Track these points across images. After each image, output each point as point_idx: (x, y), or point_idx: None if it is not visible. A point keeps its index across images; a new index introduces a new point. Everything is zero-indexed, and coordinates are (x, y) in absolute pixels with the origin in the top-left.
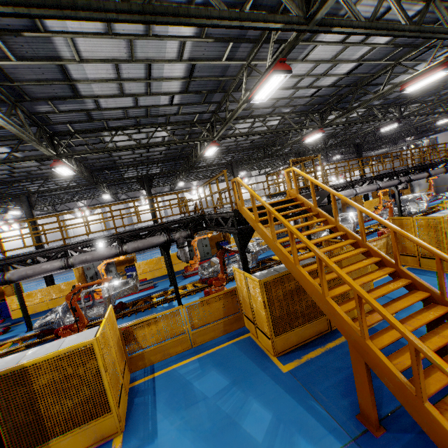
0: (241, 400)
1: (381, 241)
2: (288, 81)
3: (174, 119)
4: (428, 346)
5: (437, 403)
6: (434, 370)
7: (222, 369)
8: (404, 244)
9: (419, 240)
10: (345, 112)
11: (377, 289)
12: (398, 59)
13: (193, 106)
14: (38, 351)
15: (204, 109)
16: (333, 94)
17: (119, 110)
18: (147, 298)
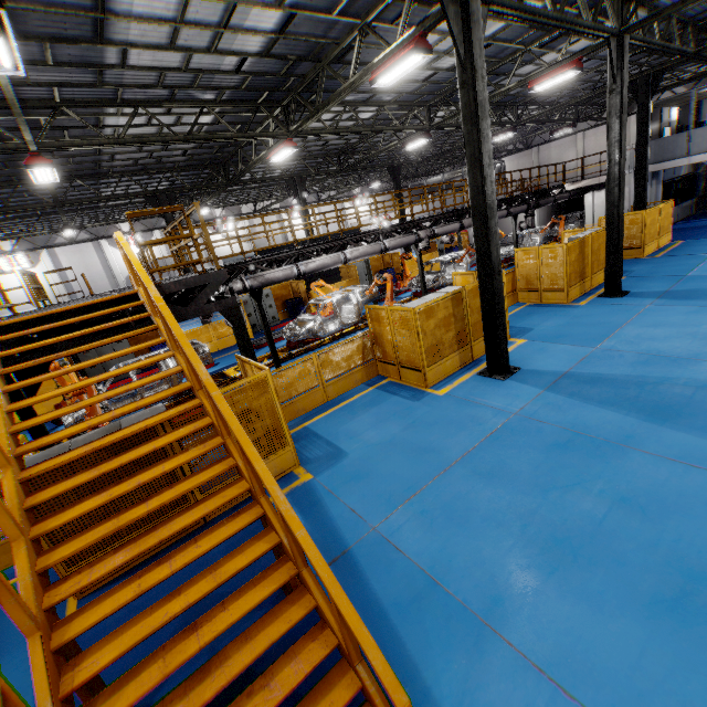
0: None
1: (353, 344)
2: (146, 30)
3: None
4: (177, 605)
5: None
6: (160, 656)
7: None
8: (384, 347)
9: (223, 400)
10: (314, 111)
11: (168, 490)
12: (365, 18)
13: None
14: None
15: None
16: (283, 72)
17: None
18: None
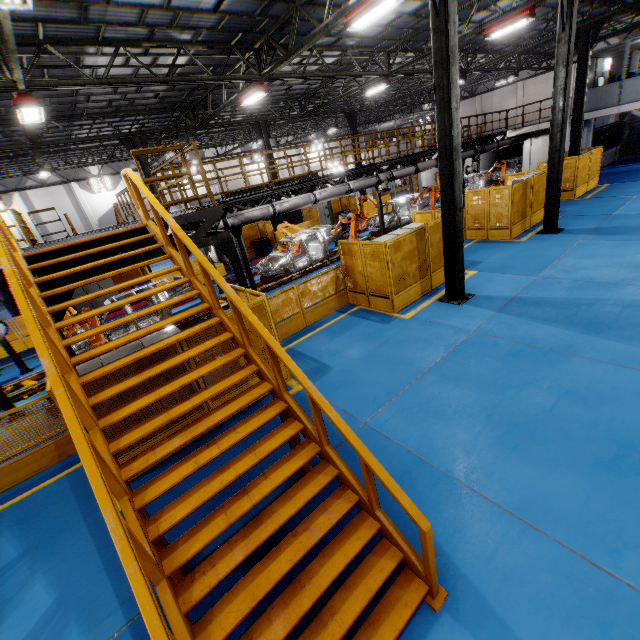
0: (21, 584)
1: (327, 275)
2: None
3: None
4: (229, 475)
5: (202, 563)
6: (221, 512)
7: (22, 531)
8: (355, 278)
9: (252, 314)
10: (286, 55)
11: (205, 390)
12: None
13: None
14: None
15: None
16: (258, 14)
17: None
18: None
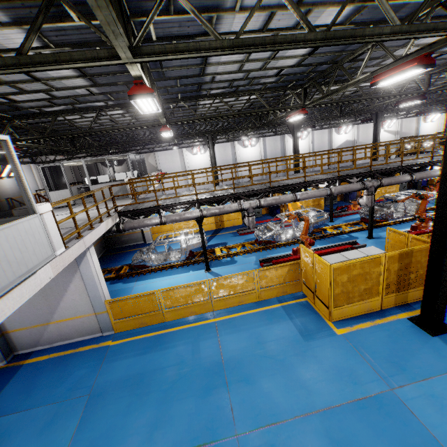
0: None
1: None
2: None
3: None
4: None
5: None
6: None
7: None
8: None
9: None
10: None
11: None
12: None
13: None
14: None
15: None
16: None
17: None
18: None
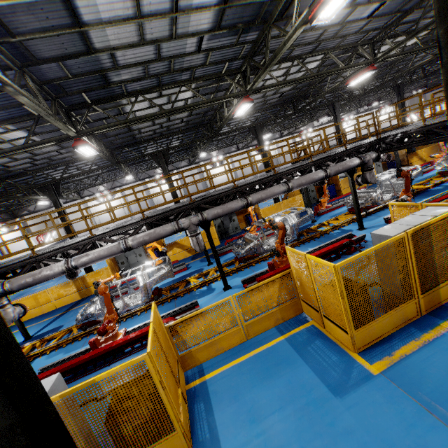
0: None
1: None
2: None
3: (344, 41)
4: None
5: None
6: None
7: None
8: None
9: None
10: None
11: None
12: None
13: (380, 19)
14: (408, 221)
15: (381, 24)
16: None
17: (320, 31)
18: (307, 230)
